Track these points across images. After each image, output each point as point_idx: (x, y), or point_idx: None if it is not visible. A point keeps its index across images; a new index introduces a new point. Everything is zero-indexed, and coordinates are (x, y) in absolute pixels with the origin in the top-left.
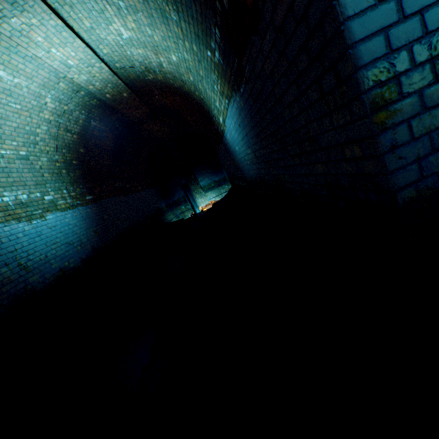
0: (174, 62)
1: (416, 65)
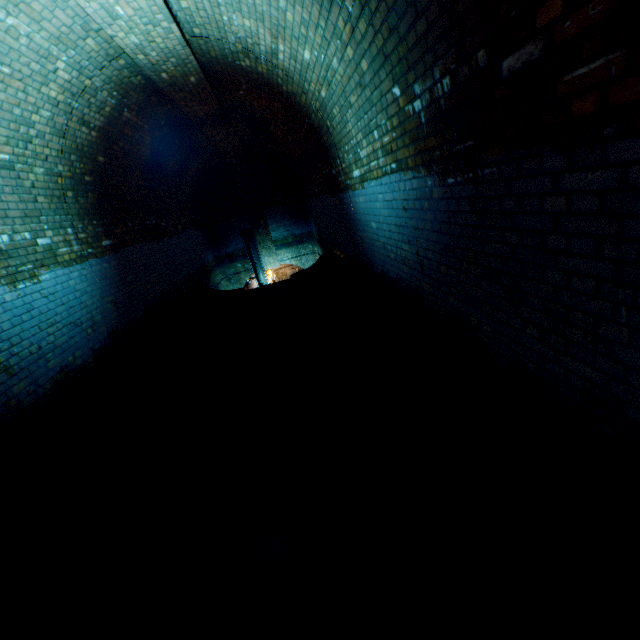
0: (304, 59)
1: None
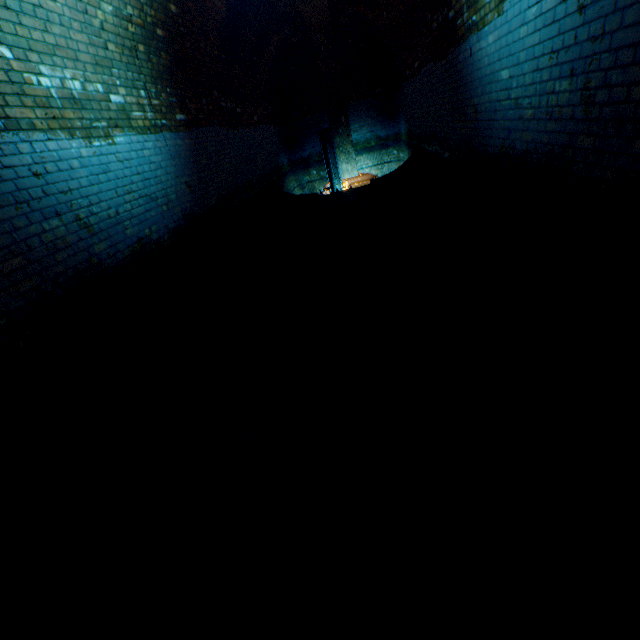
0: None
1: None
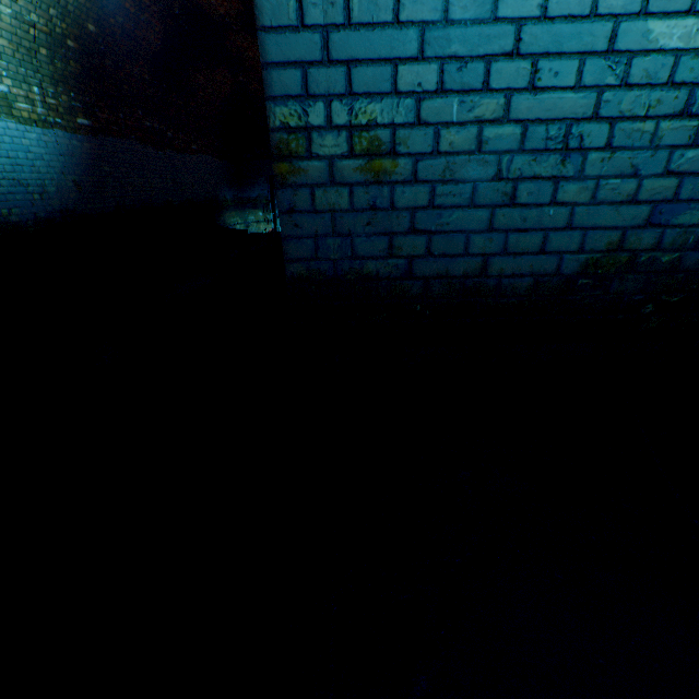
0: None
1: (332, 126)
